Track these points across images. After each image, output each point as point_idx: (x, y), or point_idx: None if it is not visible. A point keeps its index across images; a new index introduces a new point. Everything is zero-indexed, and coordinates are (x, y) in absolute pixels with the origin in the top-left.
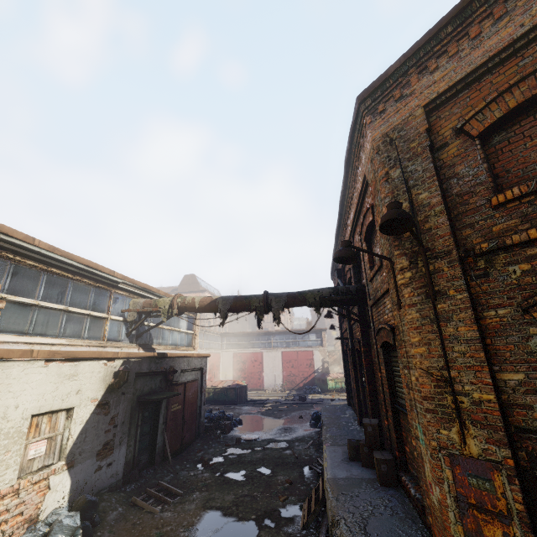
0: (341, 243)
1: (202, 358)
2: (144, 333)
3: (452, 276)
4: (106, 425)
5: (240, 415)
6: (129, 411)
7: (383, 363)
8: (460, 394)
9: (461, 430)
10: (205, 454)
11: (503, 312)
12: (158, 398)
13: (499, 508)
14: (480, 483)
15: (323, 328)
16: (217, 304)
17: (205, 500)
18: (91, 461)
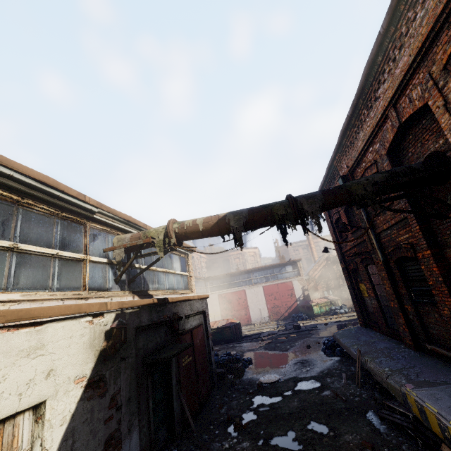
0: None
1: (202, 300)
2: (137, 277)
3: None
4: (105, 411)
5: (244, 353)
6: (134, 381)
7: None
8: None
9: None
10: (230, 409)
11: None
12: (168, 355)
13: None
14: None
15: (298, 259)
16: (228, 222)
17: None
18: None
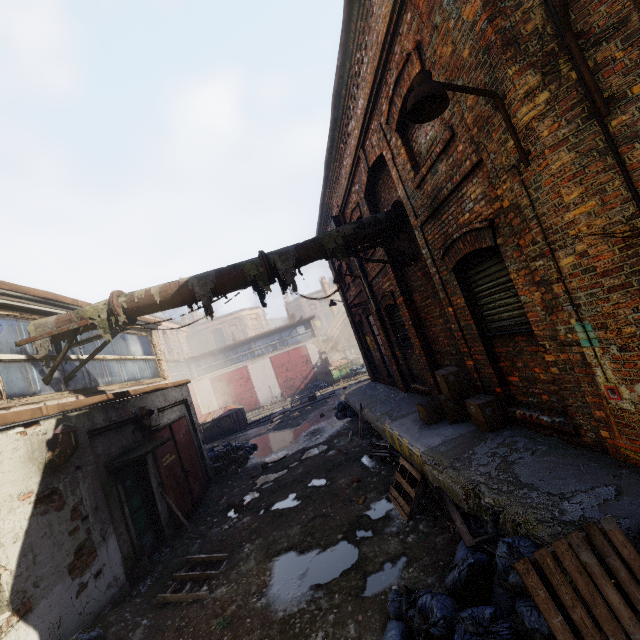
0: (416, 79)
1: (181, 387)
2: (77, 373)
3: (635, 61)
4: (68, 524)
5: (249, 441)
6: (100, 489)
7: (459, 290)
8: None
9: None
10: (231, 498)
11: None
12: (140, 454)
13: None
14: None
15: (311, 316)
16: (192, 289)
17: (265, 548)
18: (61, 585)
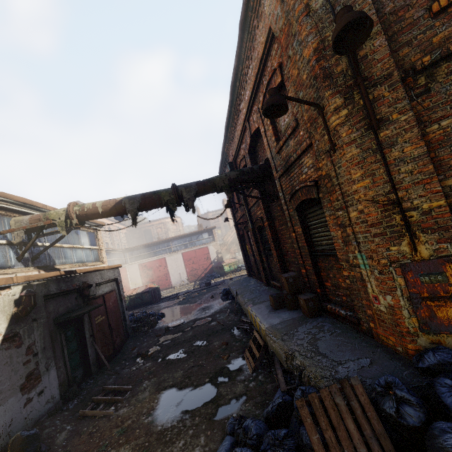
0: (269, 92)
1: (114, 270)
2: (41, 255)
3: (395, 99)
4: (23, 357)
5: (160, 311)
6: (48, 335)
7: (299, 223)
8: (409, 210)
9: (412, 241)
10: (141, 349)
11: (446, 123)
12: (79, 314)
13: (451, 291)
14: (432, 278)
15: (213, 227)
16: (124, 205)
17: (157, 384)
18: (14, 398)
